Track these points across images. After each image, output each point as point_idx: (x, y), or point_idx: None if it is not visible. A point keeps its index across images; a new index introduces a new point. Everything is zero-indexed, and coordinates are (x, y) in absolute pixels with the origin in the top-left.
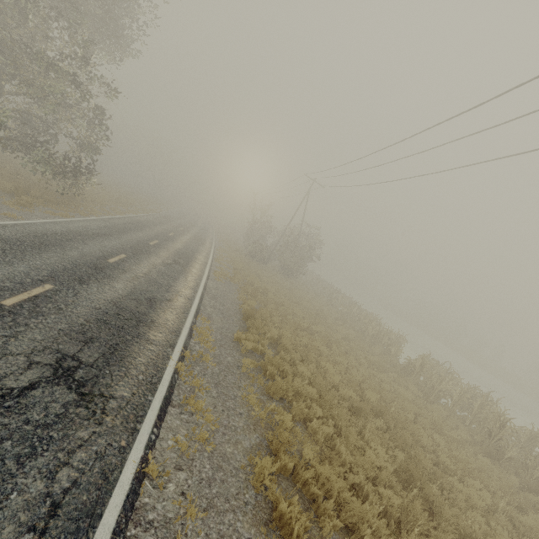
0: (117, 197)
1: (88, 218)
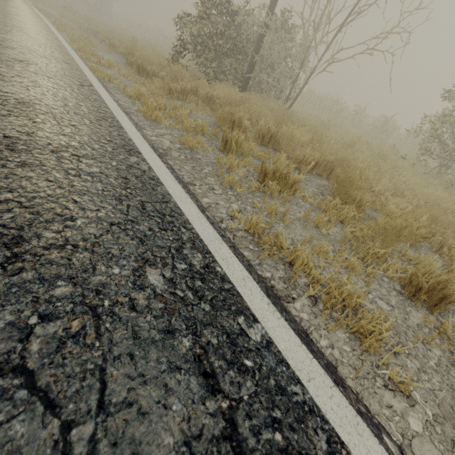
0: None
1: None
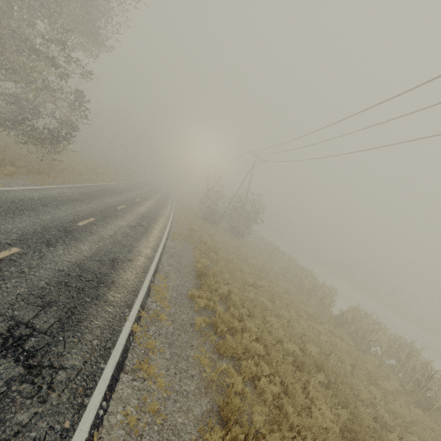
0: (93, 168)
1: (65, 186)
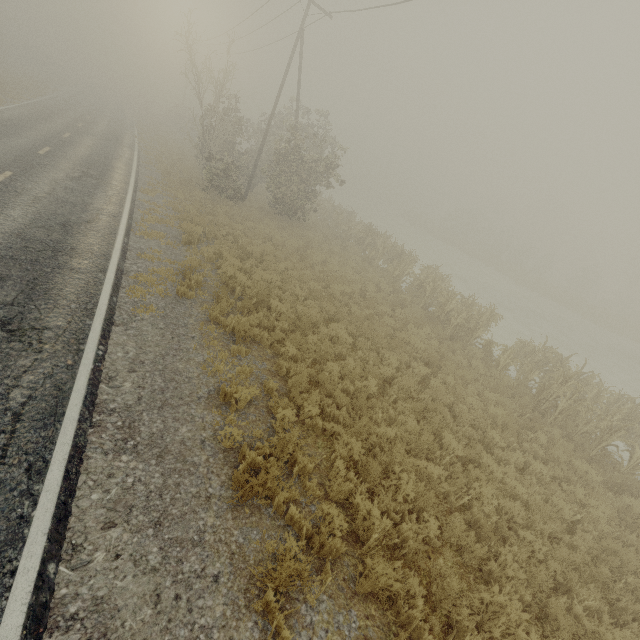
0: None
1: None
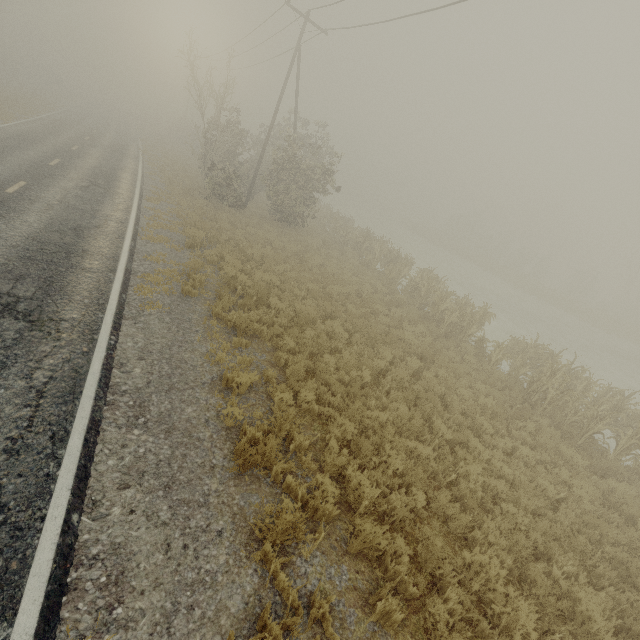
0: None
1: None
